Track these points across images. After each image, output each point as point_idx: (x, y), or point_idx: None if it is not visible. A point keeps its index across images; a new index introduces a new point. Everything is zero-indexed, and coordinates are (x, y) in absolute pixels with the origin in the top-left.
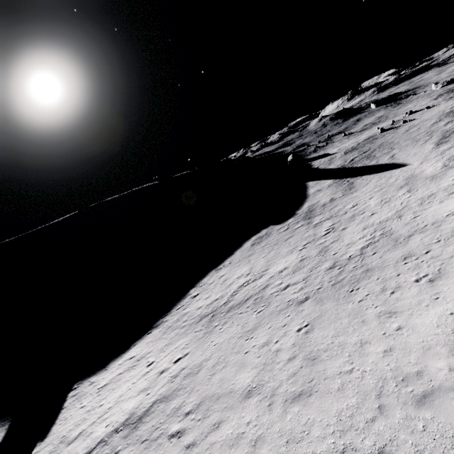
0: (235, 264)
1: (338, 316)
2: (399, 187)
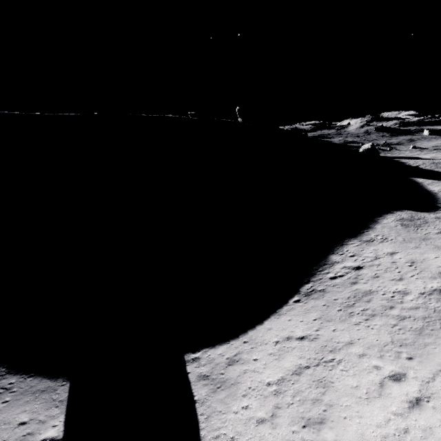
0: (404, 243)
1: None
2: None
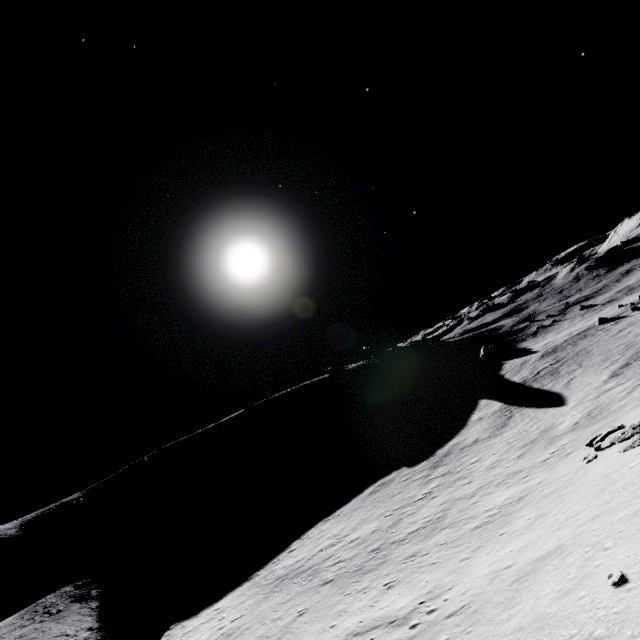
0: (339, 518)
1: (324, 605)
2: (523, 444)
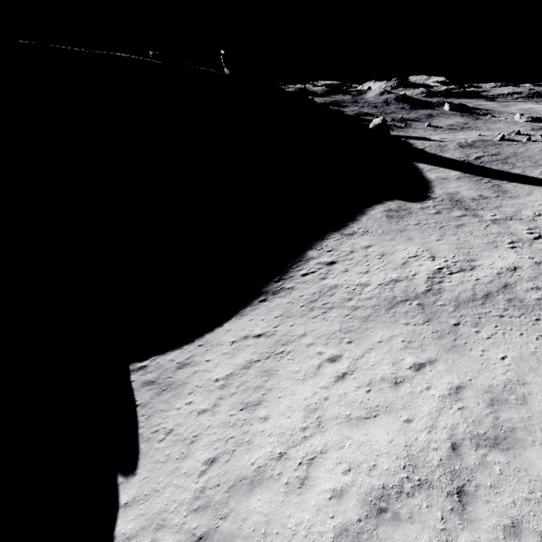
0: (381, 236)
1: None
2: None
